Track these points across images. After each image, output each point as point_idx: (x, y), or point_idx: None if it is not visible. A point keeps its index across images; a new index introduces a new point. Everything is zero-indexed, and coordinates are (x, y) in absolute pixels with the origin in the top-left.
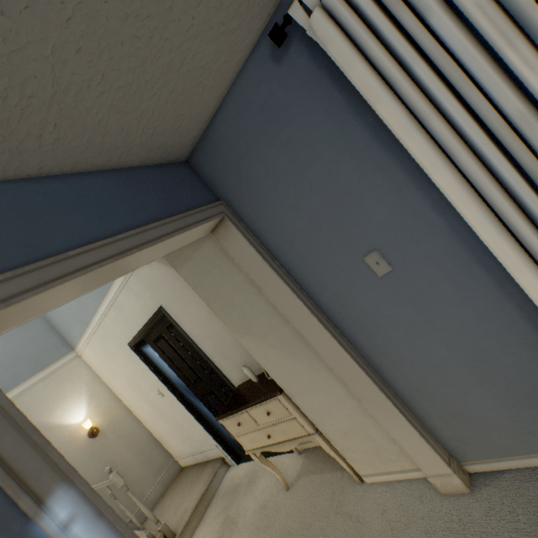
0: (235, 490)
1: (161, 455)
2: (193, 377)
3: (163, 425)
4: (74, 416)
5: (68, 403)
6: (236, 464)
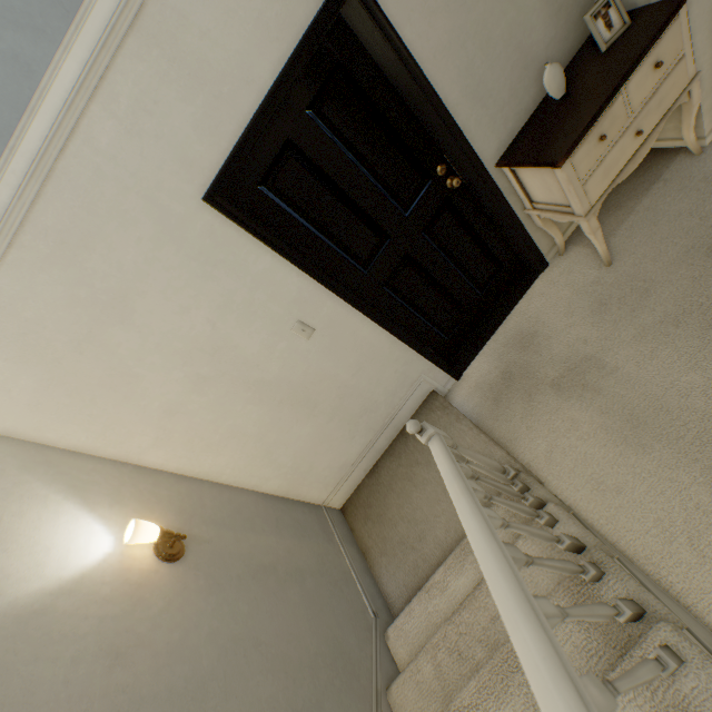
0: (513, 374)
1: (306, 512)
2: (366, 249)
3: (300, 436)
4: (78, 550)
5: (18, 532)
6: (455, 383)
